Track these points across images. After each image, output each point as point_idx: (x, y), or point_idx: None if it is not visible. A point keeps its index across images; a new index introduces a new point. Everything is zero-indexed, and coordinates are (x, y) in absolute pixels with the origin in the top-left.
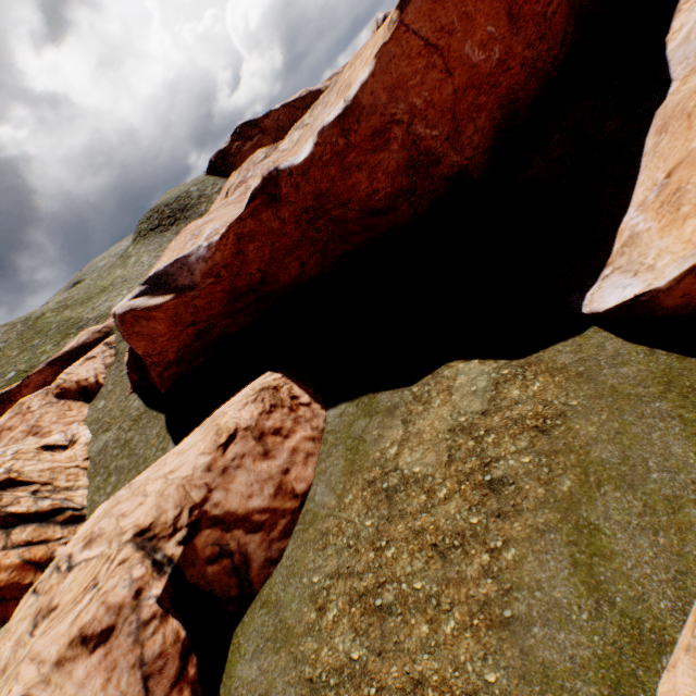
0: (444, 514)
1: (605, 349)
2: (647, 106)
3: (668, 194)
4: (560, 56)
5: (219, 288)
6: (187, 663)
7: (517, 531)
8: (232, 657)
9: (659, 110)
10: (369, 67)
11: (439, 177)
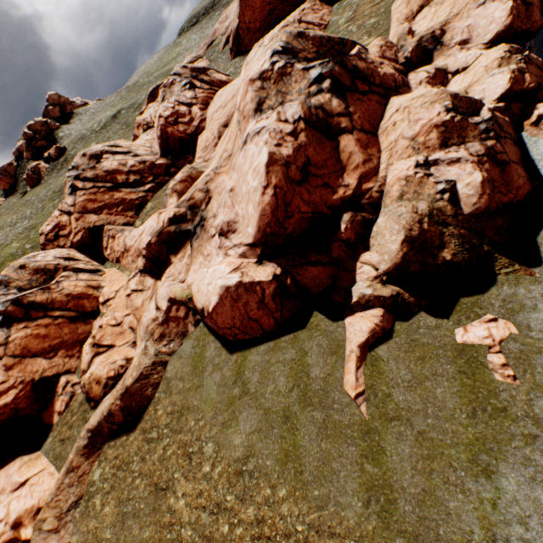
0: None
1: None
2: None
3: None
4: None
5: None
6: None
7: None
8: None
9: None
10: None
11: None
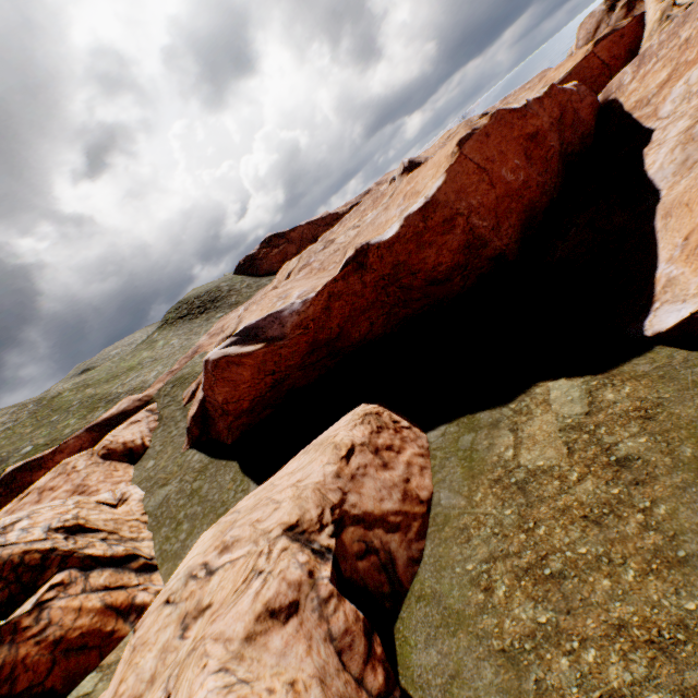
0: (583, 492)
1: (674, 358)
2: (645, 205)
3: (690, 249)
4: (557, 183)
5: (304, 339)
6: (372, 642)
7: (659, 491)
8: (401, 650)
9: (658, 205)
10: (442, 178)
11: (485, 257)
